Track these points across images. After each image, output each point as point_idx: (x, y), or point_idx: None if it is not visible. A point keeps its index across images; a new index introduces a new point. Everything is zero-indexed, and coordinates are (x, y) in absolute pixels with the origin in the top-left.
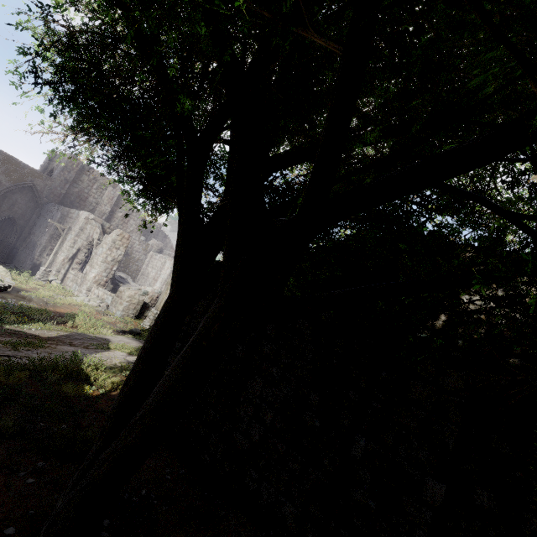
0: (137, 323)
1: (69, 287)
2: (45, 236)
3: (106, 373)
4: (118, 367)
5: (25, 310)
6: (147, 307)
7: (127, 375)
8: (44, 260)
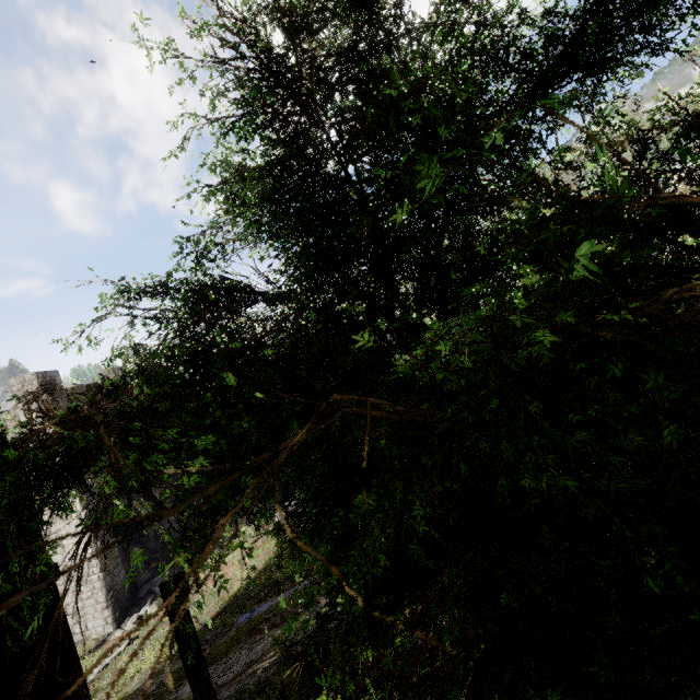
0: None
1: None
2: None
3: None
4: None
5: None
6: None
7: None
8: None
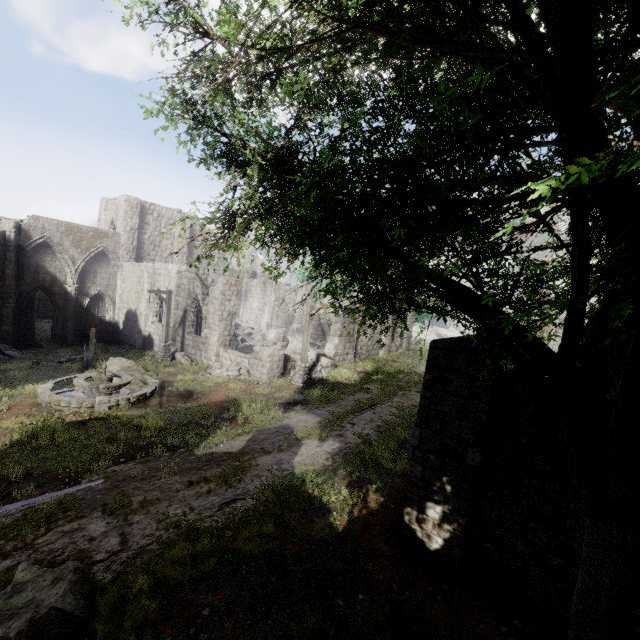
0: (287, 383)
1: (193, 355)
2: (142, 303)
3: (328, 484)
4: (330, 468)
5: (191, 416)
6: (287, 359)
7: (343, 475)
8: (151, 330)
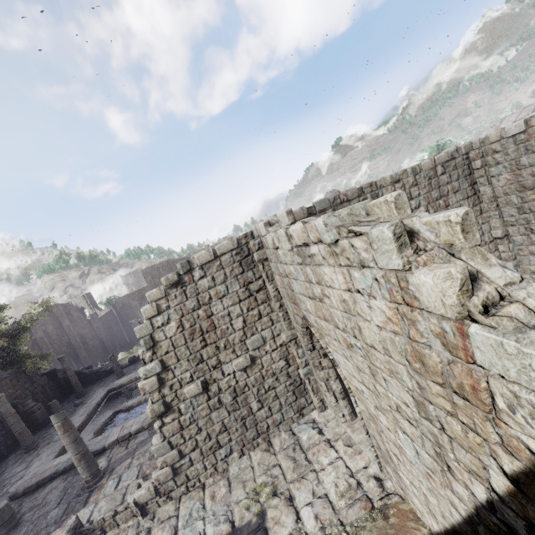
0: None
1: None
2: None
3: None
4: None
5: None
6: None
7: None
8: None
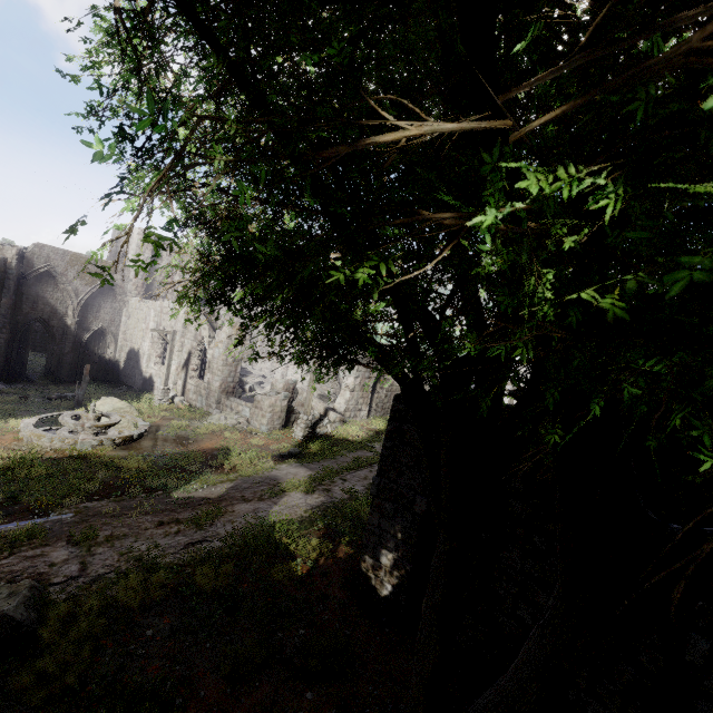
0: (287, 435)
1: (193, 401)
2: (145, 342)
3: (300, 534)
4: (306, 520)
5: (176, 461)
6: (291, 411)
7: (319, 527)
8: (153, 371)
